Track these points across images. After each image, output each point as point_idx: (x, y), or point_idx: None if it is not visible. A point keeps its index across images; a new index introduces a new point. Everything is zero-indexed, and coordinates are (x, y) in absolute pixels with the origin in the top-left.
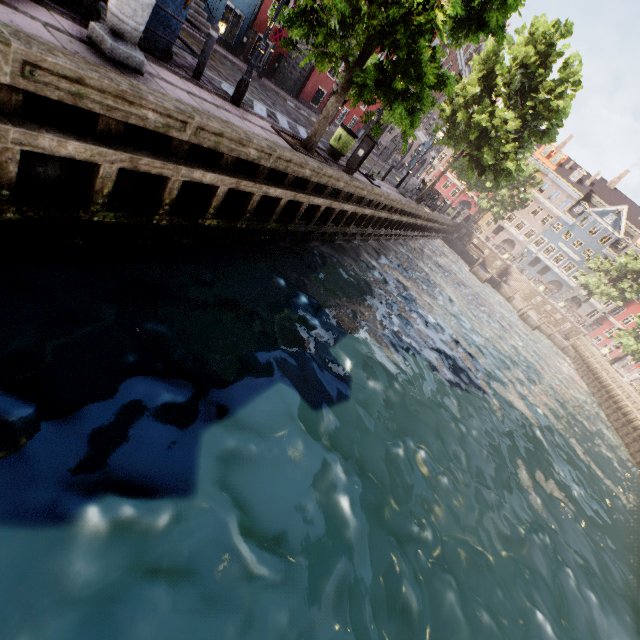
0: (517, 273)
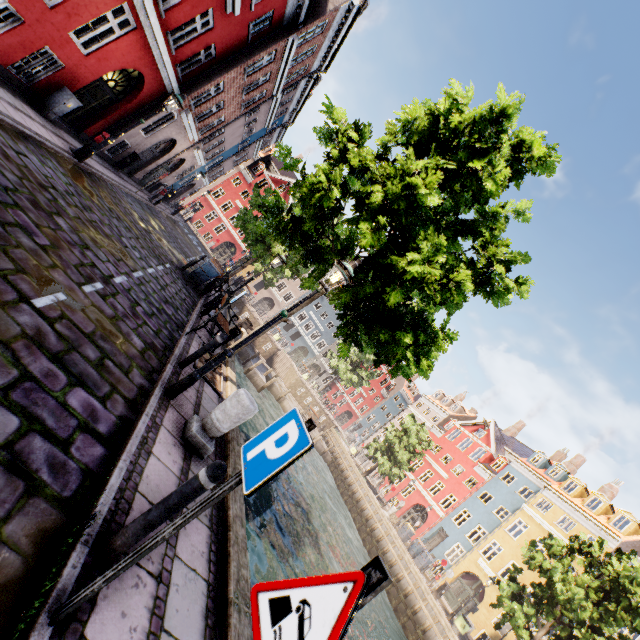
0: (283, 352)
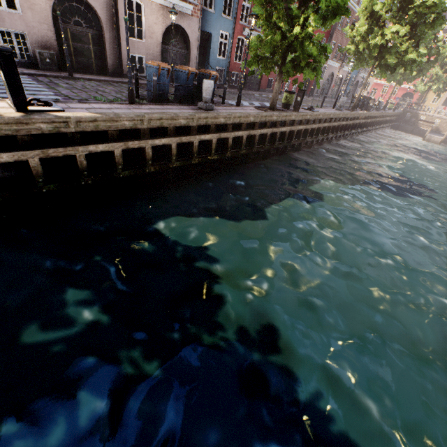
0: None
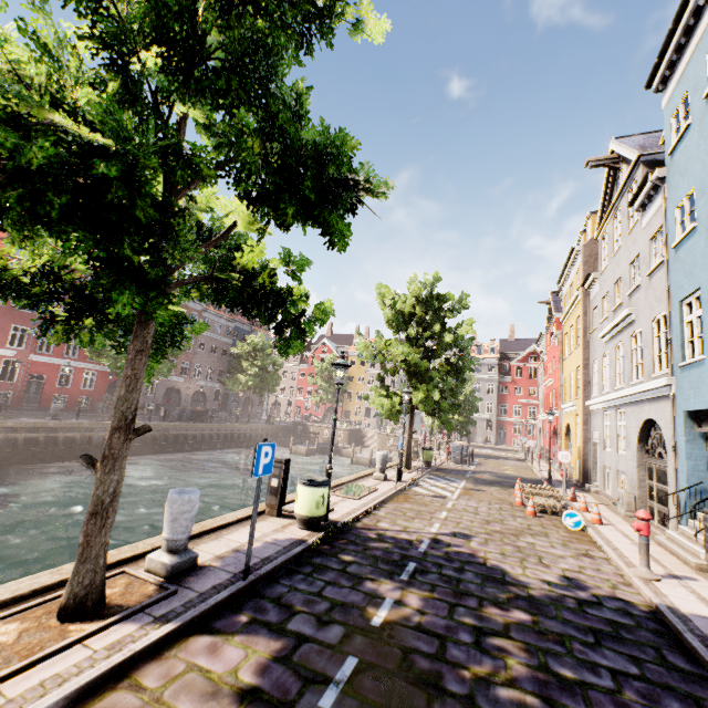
0: (372, 432)
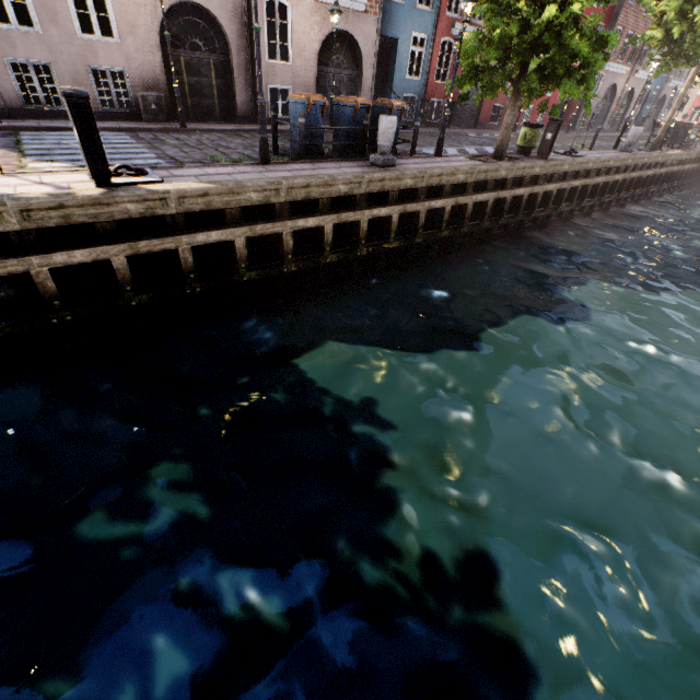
0: None
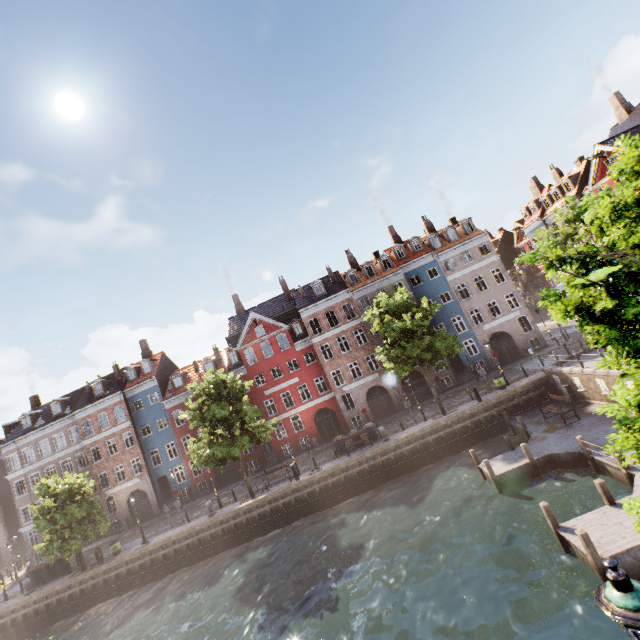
0: None
